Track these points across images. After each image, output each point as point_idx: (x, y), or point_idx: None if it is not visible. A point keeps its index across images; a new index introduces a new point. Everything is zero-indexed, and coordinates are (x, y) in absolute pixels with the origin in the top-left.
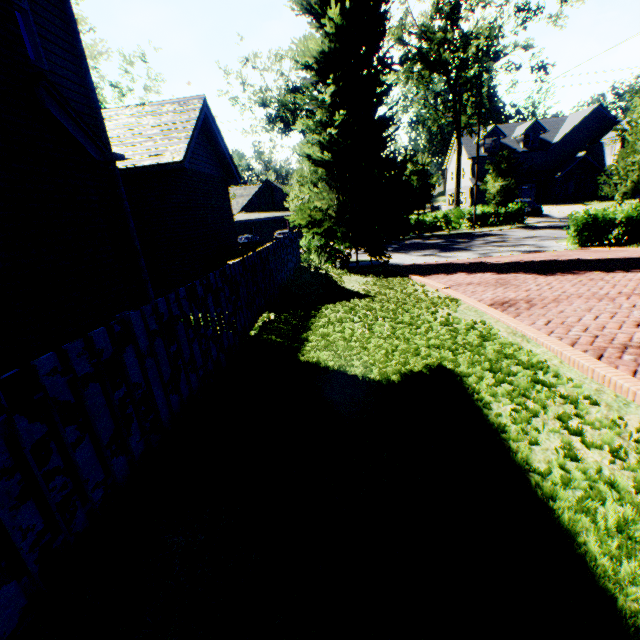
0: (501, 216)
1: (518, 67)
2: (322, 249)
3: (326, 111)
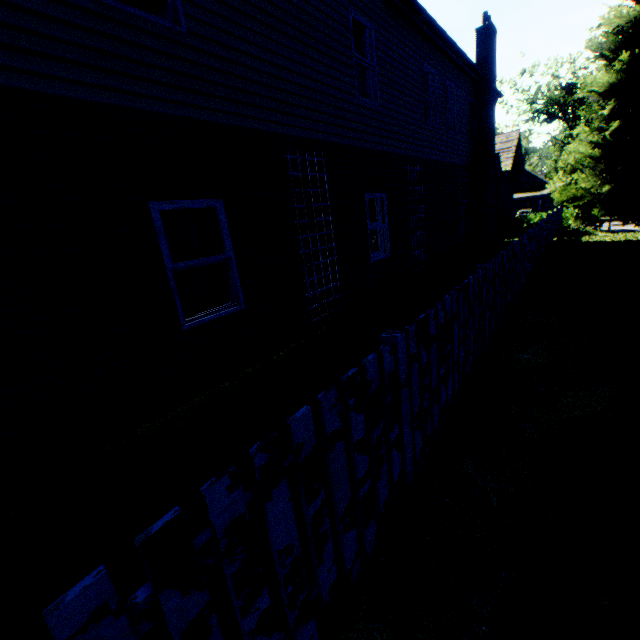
0: None
1: None
2: (578, 217)
3: (602, 120)
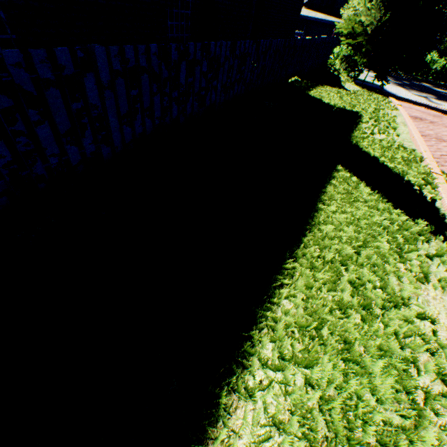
0: None
1: None
2: (346, 59)
3: None
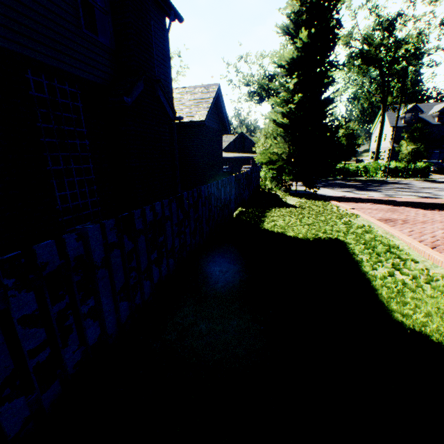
0: (410, 171)
1: (438, 64)
2: (274, 179)
3: (289, 93)
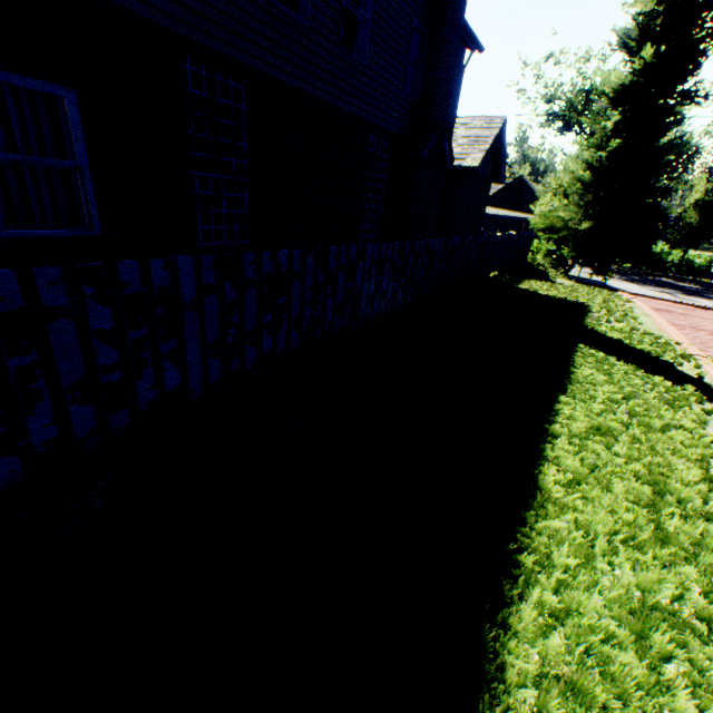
0: None
1: None
2: (549, 254)
3: (604, 135)
